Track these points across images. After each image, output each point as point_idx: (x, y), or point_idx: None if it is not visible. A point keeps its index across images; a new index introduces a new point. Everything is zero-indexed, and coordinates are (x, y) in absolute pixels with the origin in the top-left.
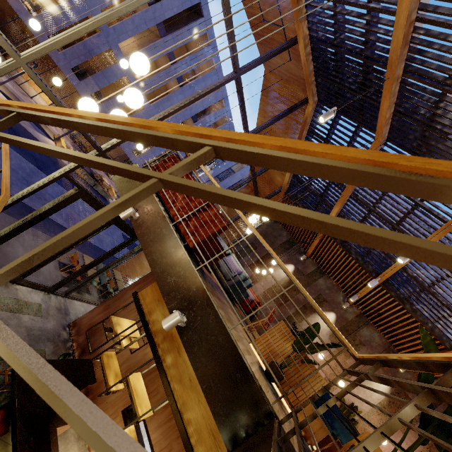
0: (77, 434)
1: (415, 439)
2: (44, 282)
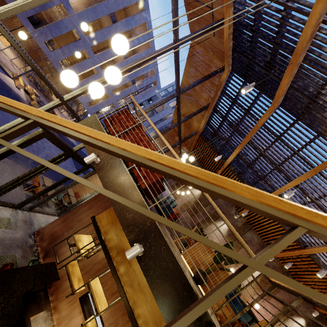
0: (44, 317)
1: (275, 303)
2: (11, 200)
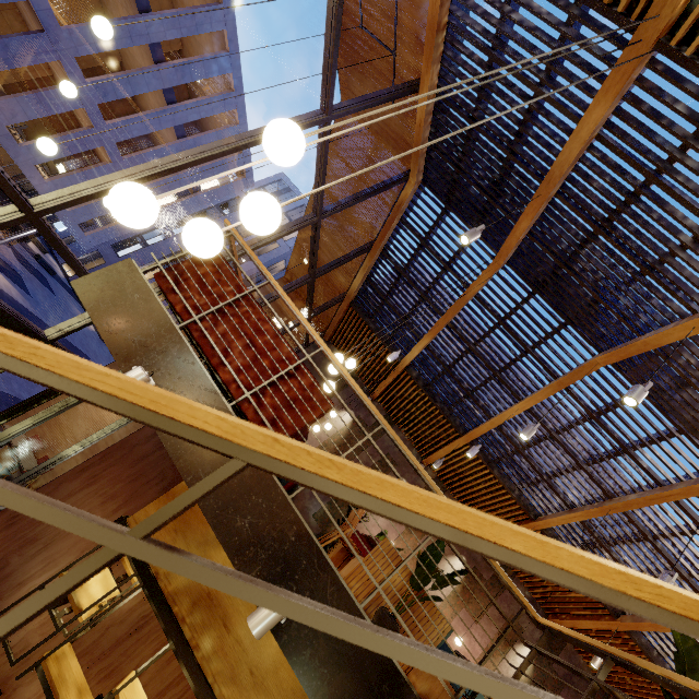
0: None
1: (488, 627)
2: None
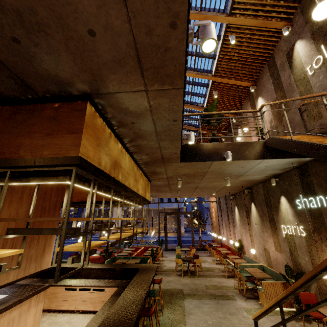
0: None
1: None
2: None
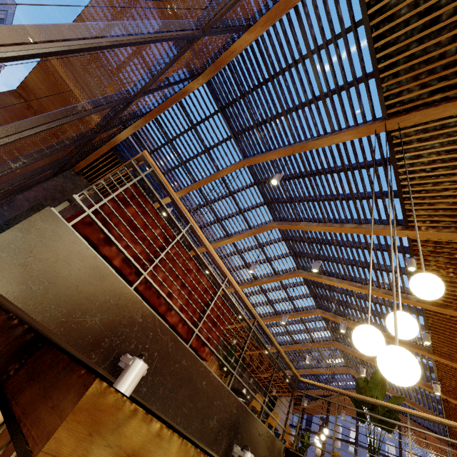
0: None
1: None
2: None
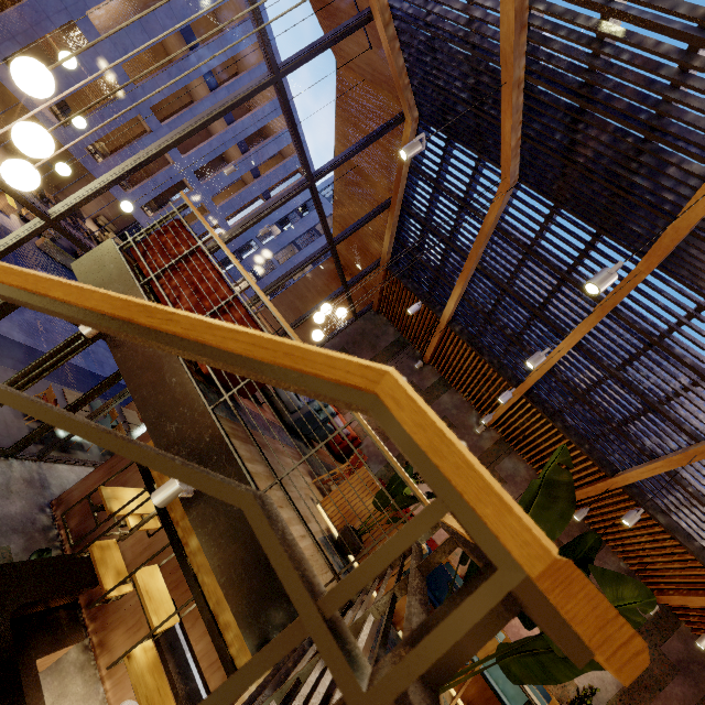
0: (79, 662)
1: None
2: None
